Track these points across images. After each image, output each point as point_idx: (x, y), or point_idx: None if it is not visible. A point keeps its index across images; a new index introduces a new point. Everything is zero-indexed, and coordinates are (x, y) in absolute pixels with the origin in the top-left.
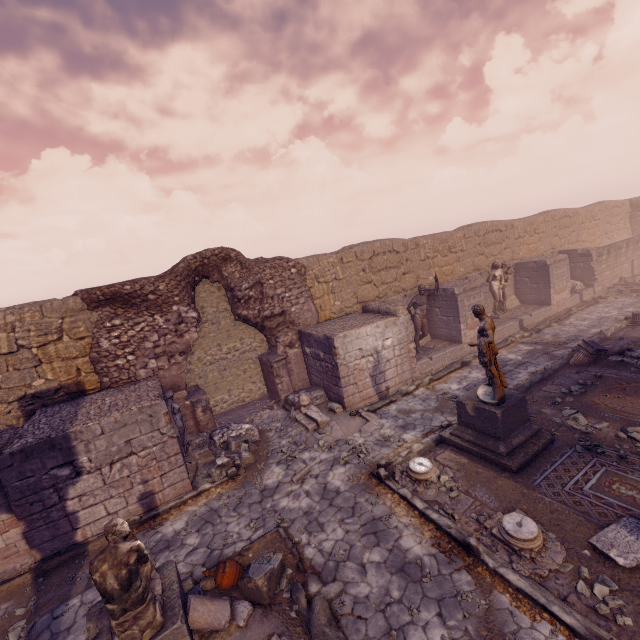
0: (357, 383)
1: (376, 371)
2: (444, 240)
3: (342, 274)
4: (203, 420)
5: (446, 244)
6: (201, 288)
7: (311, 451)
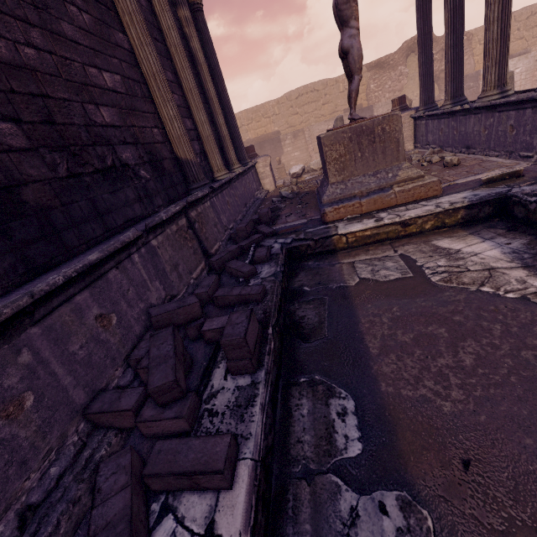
0: None
1: None
2: None
3: None
4: None
5: None
6: (409, 60)
7: None
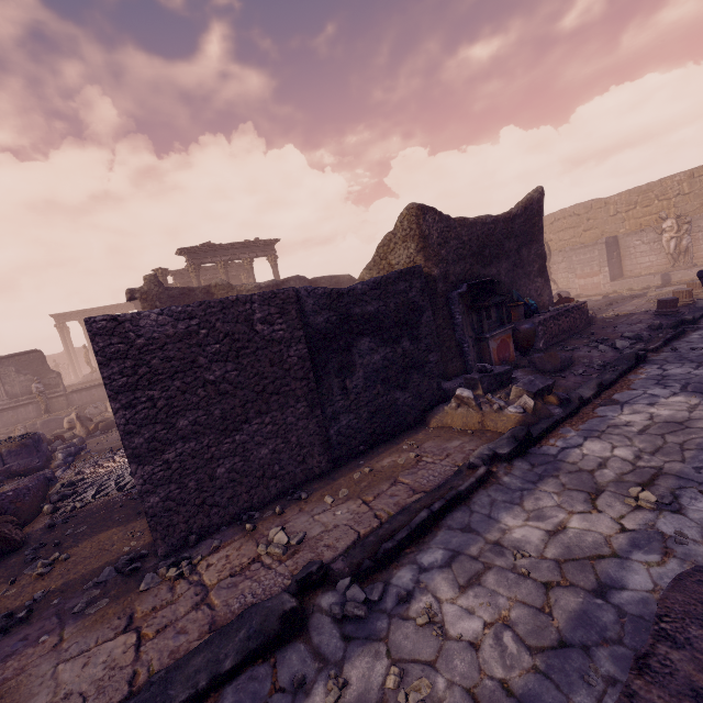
0: None
1: None
2: (644, 191)
3: None
4: None
5: (648, 194)
6: None
7: None
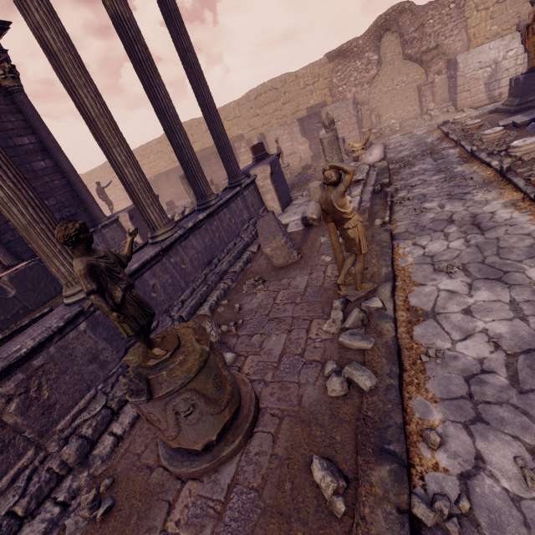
0: (470, 90)
1: (491, 80)
2: None
3: None
4: (374, 122)
5: None
6: (385, 40)
7: (419, 128)
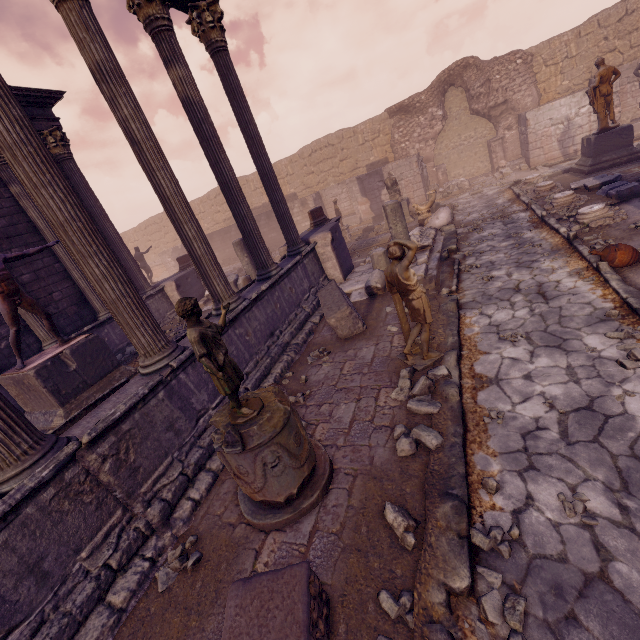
0: (543, 147)
1: (565, 137)
2: None
3: (576, 51)
4: (441, 180)
5: None
6: (450, 94)
7: (490, 187)
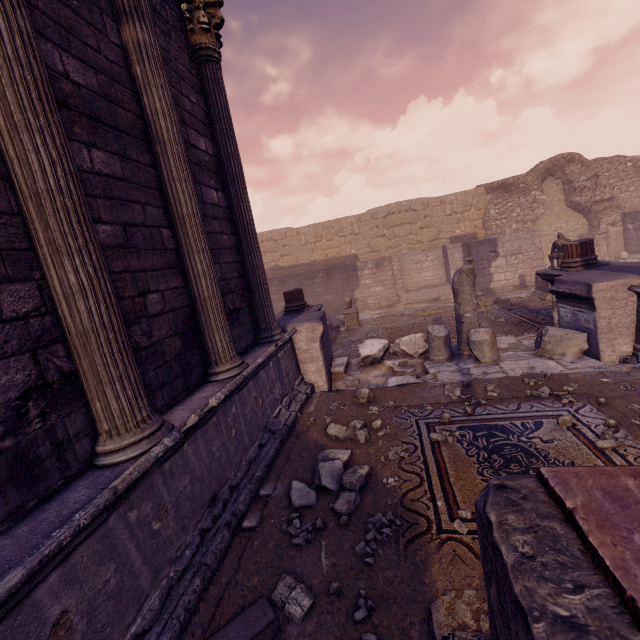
0: None
1: None
2: None
3: None
4: None
5: None
6: (544, 184)
7: None
